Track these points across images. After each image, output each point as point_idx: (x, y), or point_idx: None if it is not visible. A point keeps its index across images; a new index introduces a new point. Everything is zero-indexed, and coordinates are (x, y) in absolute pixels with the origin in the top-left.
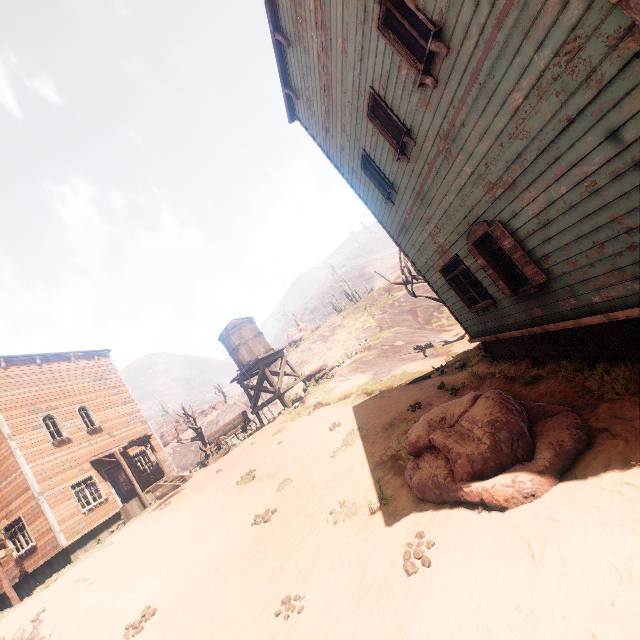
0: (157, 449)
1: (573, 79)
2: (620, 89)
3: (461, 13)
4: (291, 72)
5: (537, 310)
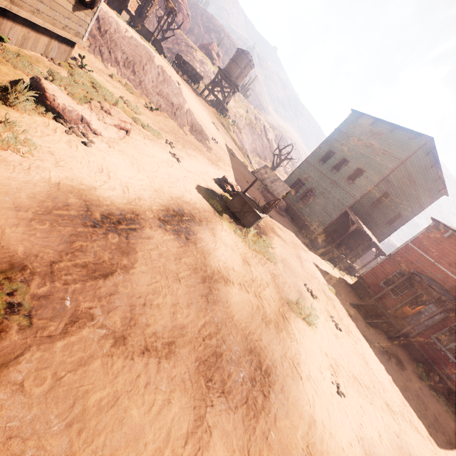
0: (154, 6)
1: (339, 205)
2: (336, 210)
3: (353, 187)
4: (365, 119)
5: (296, 204)
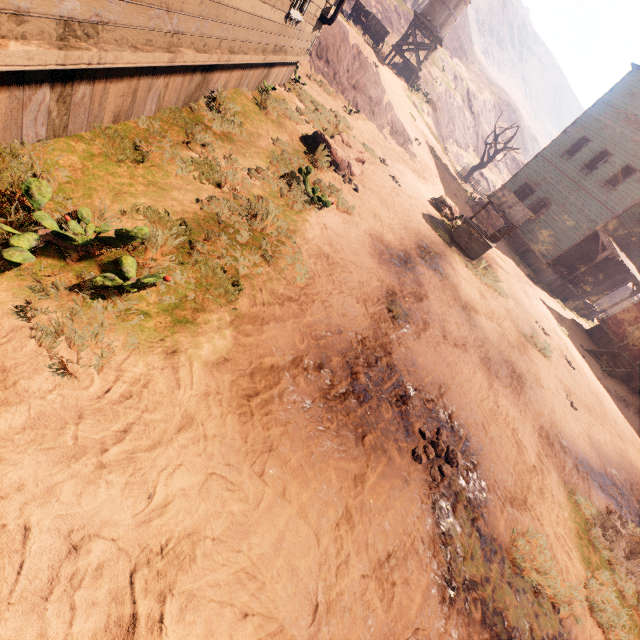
0: None
1: (586, 223)
2: (580, 230)
3: (613, 197)
4: None
5: None
